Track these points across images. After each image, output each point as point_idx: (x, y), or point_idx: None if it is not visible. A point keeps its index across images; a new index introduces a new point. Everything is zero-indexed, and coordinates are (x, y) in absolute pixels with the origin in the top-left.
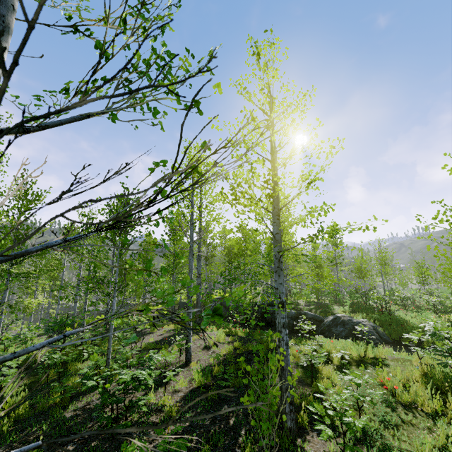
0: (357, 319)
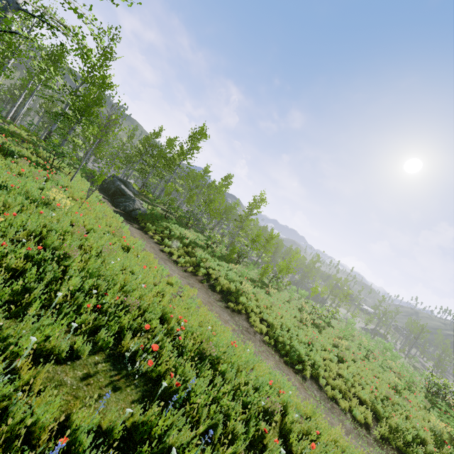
0: (143, 206)
